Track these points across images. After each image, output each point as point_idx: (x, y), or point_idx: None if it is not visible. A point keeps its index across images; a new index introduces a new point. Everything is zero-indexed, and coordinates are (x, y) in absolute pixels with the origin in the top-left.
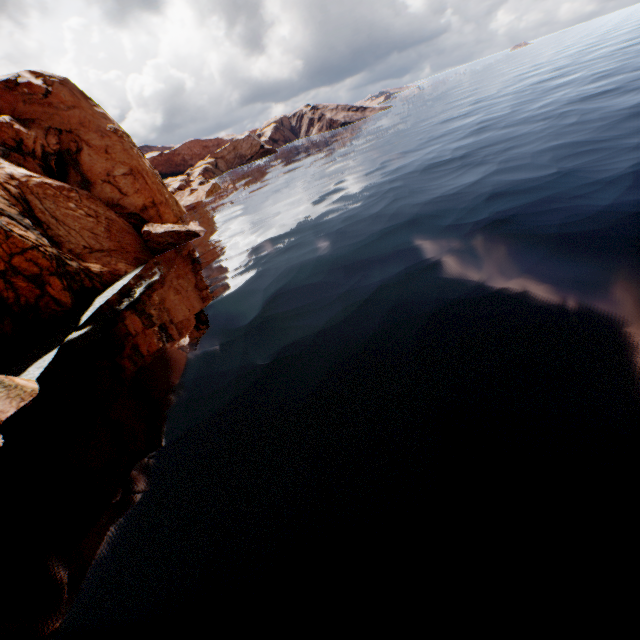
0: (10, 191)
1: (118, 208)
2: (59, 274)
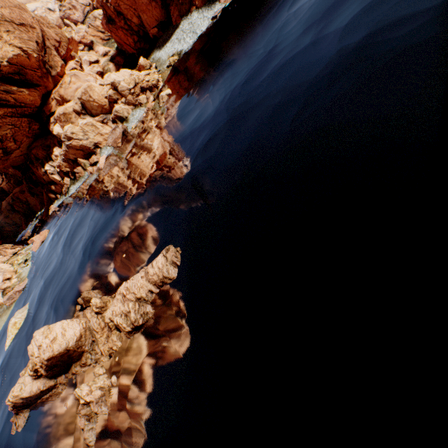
0: None
1: None
2: None
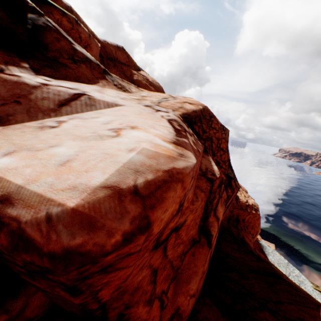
0: None
1: None
2: None
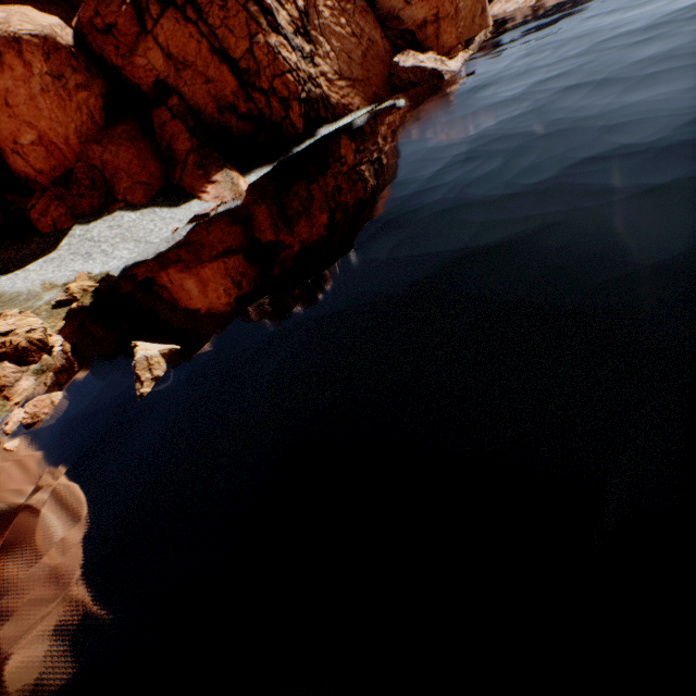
0: (297, 5)
1: (395, 22)
2: (300, 101)
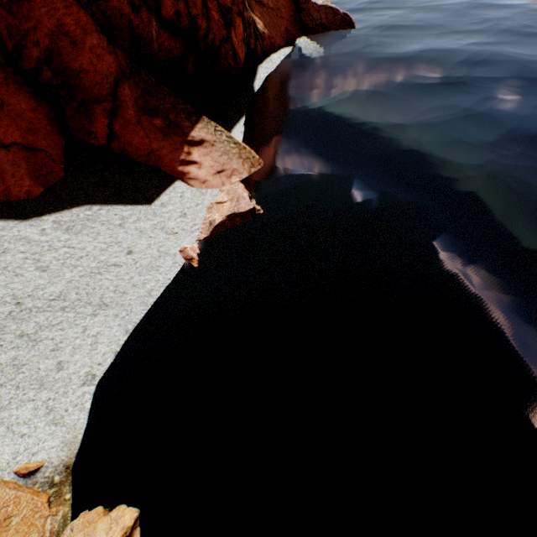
0: None
1: None
2: (243, 17)
